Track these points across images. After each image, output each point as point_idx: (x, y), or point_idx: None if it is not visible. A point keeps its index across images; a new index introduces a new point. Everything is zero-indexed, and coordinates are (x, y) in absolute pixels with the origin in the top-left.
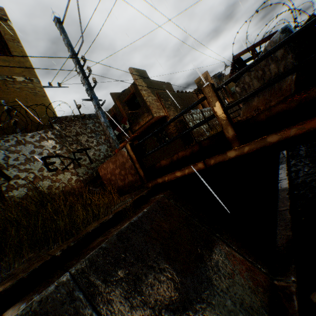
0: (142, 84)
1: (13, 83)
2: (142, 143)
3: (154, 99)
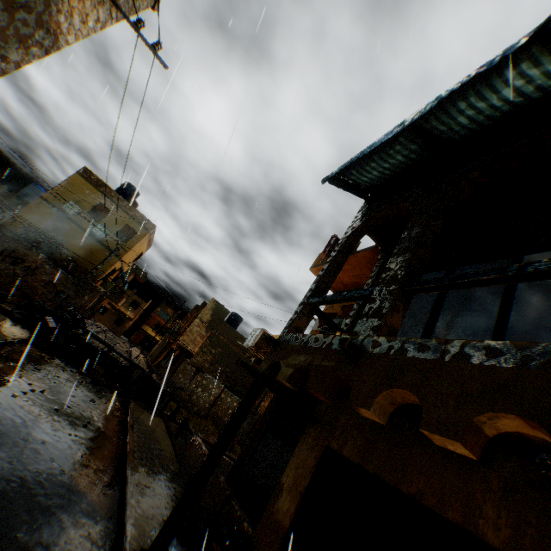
0: (207, 315)
1: (107, 251)
2: (179, 358)
3: (200, 333)
